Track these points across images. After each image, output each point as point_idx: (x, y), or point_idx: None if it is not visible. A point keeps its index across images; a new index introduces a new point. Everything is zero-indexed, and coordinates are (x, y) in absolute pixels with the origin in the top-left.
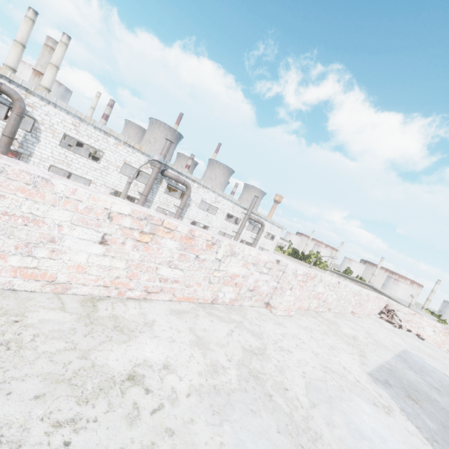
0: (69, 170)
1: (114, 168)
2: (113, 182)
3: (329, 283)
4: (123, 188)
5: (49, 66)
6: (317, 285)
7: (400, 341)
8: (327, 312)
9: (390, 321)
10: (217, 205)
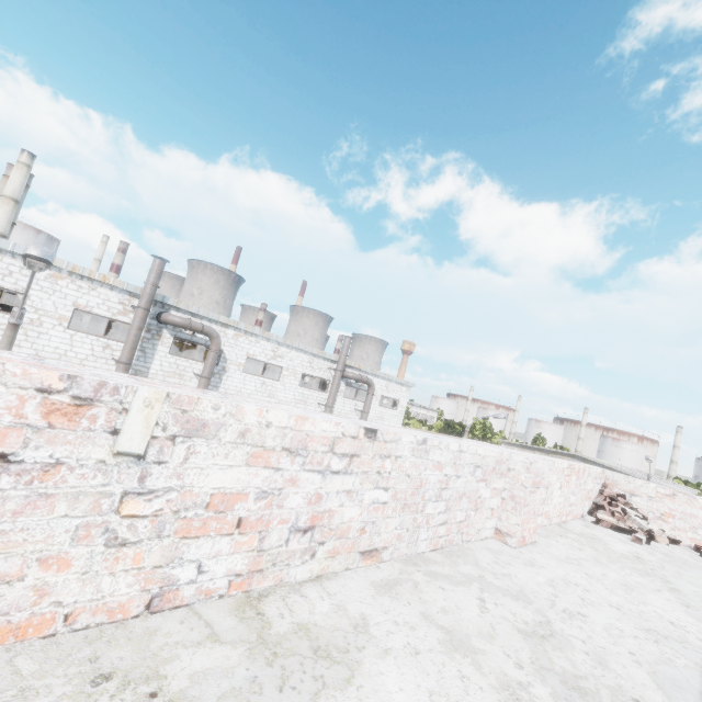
0: None
1: (55, 320)
2: (55, 348)
3: (295, 441)
4: (79, 356)
5: (1, 201)
6: (167, 454)
7: (672, 606)
8: (362, 569)
9: (622, 527)
10: (280, 362)
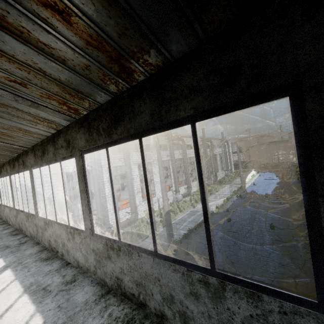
0: (190, 156)
1: None
2: None
3: None
4: None
5: None
6: None
7: None
8: None
9: None
10: (214, 143)
